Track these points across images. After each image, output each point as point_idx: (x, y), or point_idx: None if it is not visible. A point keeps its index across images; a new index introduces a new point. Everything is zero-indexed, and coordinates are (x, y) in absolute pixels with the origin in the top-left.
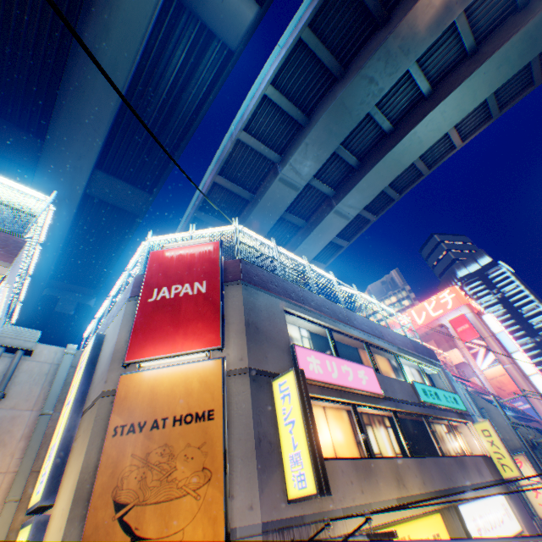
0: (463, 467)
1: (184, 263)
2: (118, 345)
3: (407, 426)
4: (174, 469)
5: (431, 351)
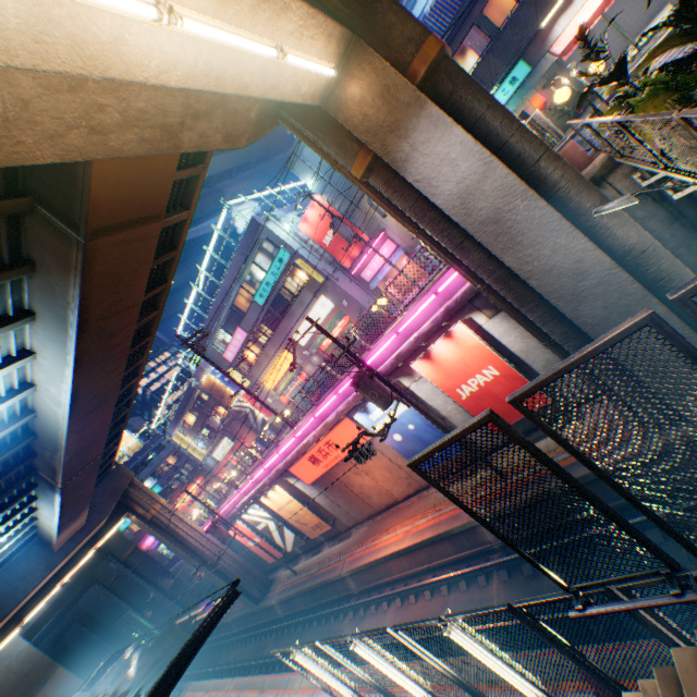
0: (292, 315)
1: None
2: None
3: (271, 316)
4: None
5: (252, 225)
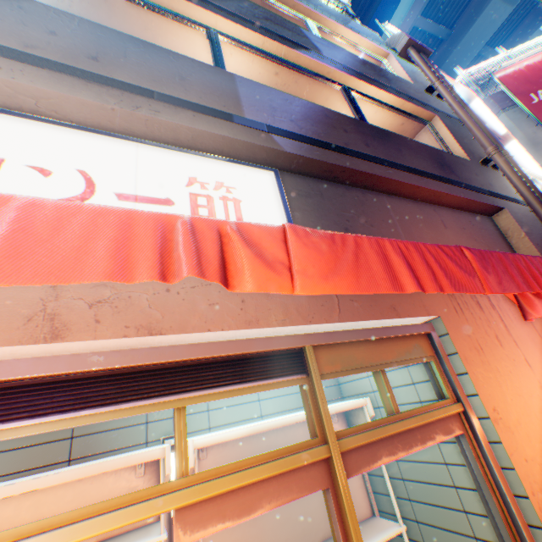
0: None
1: (538, 71)
2: (528, 137)
3: None
4: None
5: None
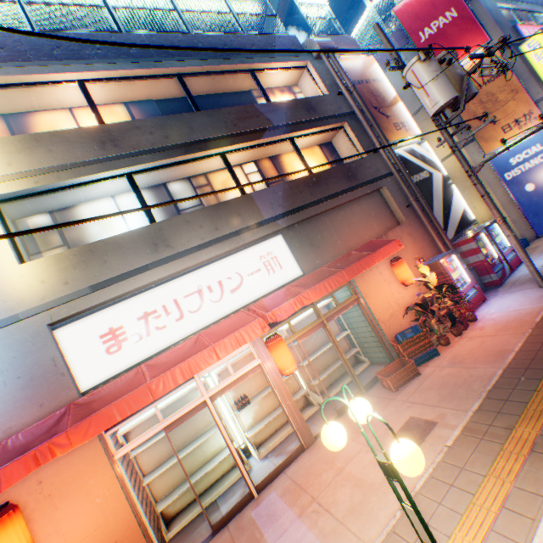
0: None
1: (425, 6)
2: None
3: None
4: (495, 100)
5: None
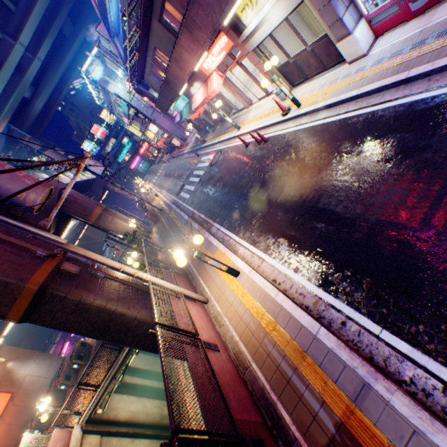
0: None
1: None
2: None
3: None
4: None
5: (101, 86)
